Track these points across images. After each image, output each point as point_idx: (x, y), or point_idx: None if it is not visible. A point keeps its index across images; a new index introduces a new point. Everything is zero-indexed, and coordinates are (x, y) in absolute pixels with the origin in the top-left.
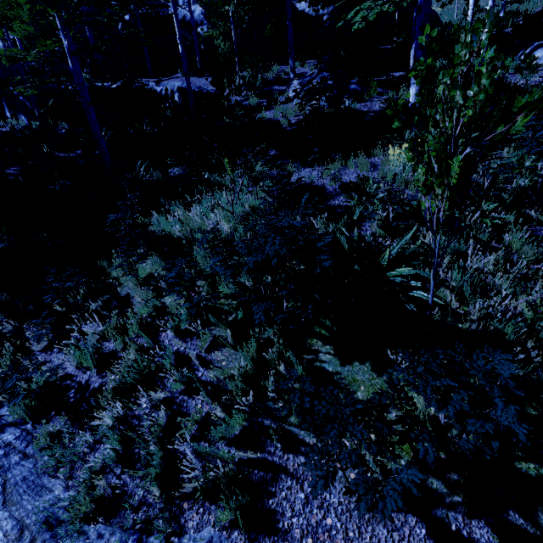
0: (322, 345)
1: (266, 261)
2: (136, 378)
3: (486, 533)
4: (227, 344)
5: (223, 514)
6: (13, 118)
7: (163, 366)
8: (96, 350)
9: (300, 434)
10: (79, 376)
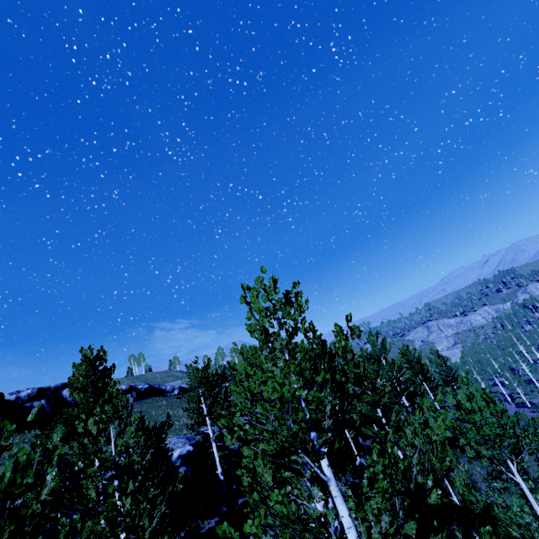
0: None
1: None
2: None
3: None
4: None
5: None
6: None
7: None
8: None
9: None
10: None
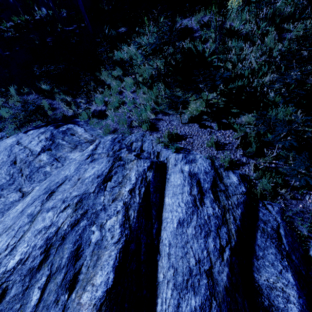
0: (179, 89)
1: (155, 49)
2: (116, 103)
3: (215, 124)
4: (146, 92)
5: (144, 126)
6: (39, 10)
7: (124, 101)
8: (102, 99)
9: (168, 112)
10: (97, 109)
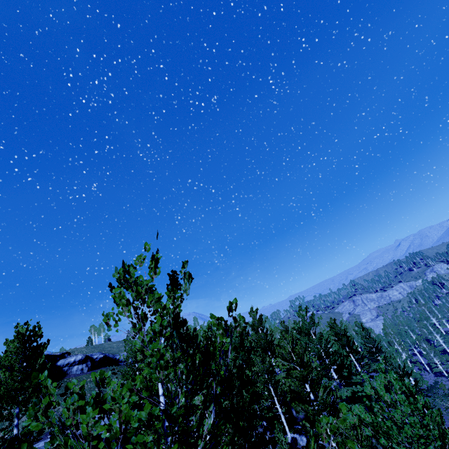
0: None
1: None
2: None
3: None
4: None
5: None
6: None
7: None
8: None
9: None
10: None
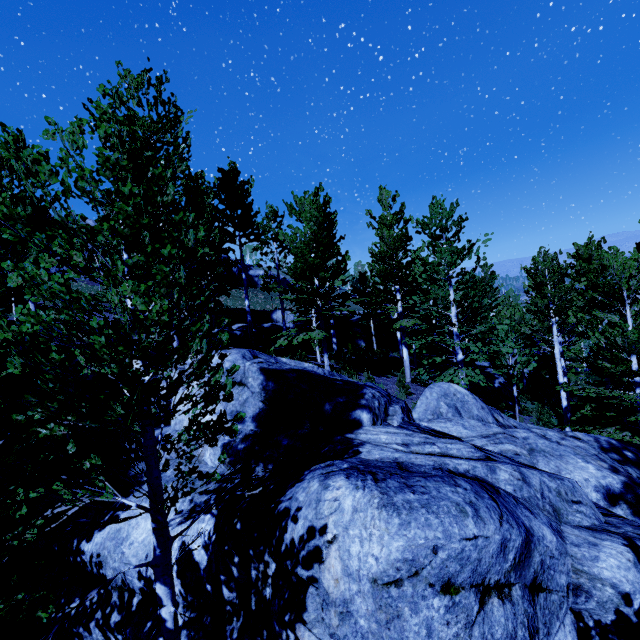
0: None
1: None
2: None
3: None
4: None
5: None
6: None
7: None
8: None
9: None
10: None
